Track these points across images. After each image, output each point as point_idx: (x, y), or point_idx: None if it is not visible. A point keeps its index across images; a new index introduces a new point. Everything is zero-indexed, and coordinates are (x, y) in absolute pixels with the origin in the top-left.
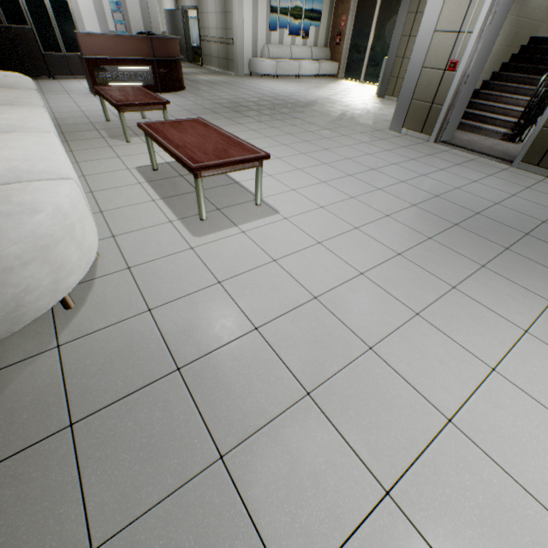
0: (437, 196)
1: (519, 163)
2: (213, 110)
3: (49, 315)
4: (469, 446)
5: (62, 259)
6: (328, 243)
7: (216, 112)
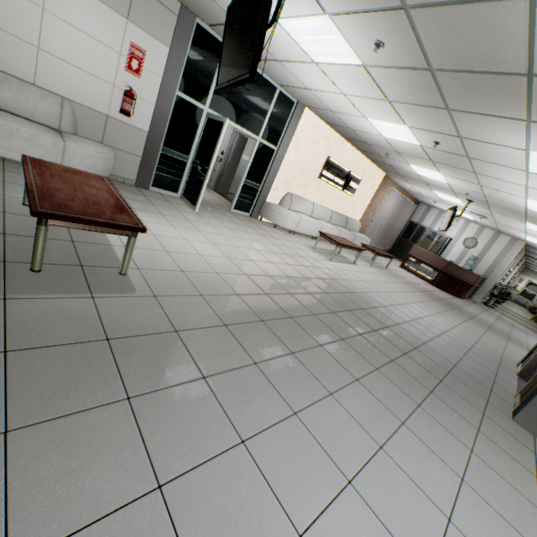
0: (384, 306)
1: (518, 394)
2: (430, 292)
3: (272, 227)
4: (254, 240)
5: (281, 218)
6: (314, 259)
7: (426, 291)
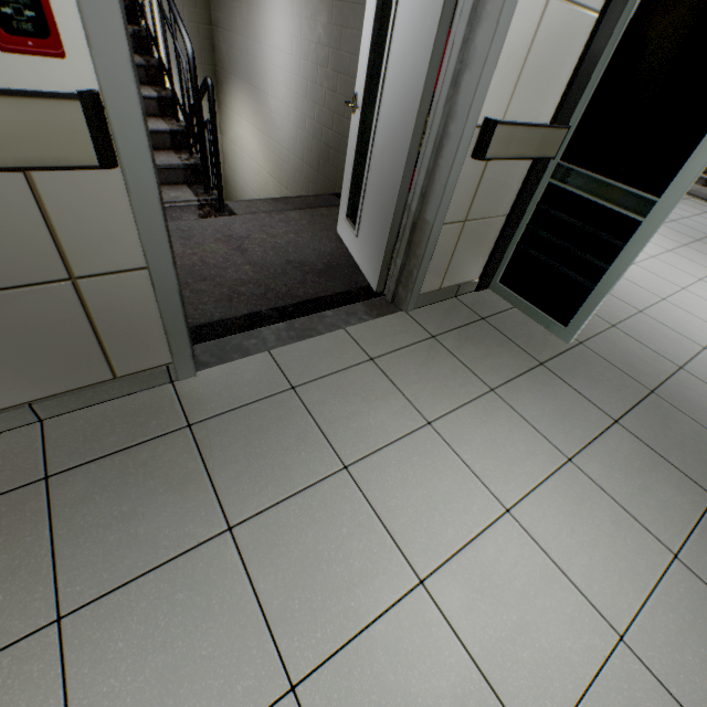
0: (673, 221)
1: None
2: None
3: None
4: None
5: None
6: None
7: None
